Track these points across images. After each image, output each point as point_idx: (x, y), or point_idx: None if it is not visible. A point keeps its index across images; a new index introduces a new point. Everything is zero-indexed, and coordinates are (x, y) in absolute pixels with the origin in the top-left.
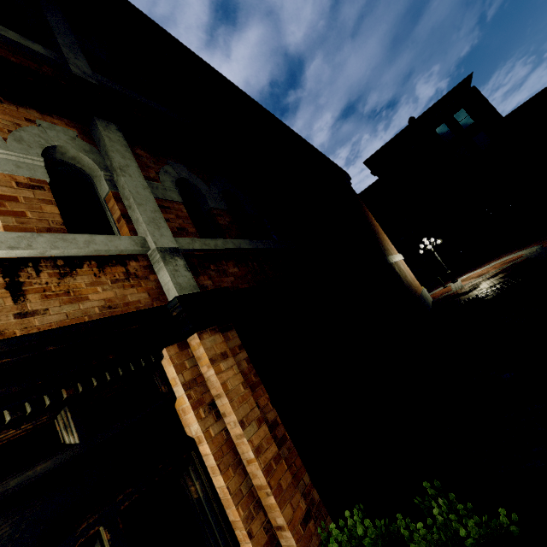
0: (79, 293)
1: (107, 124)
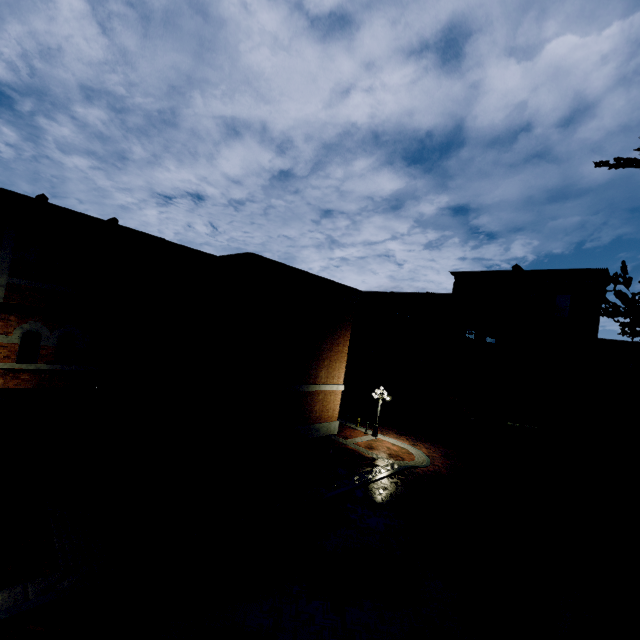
0: None
1: None
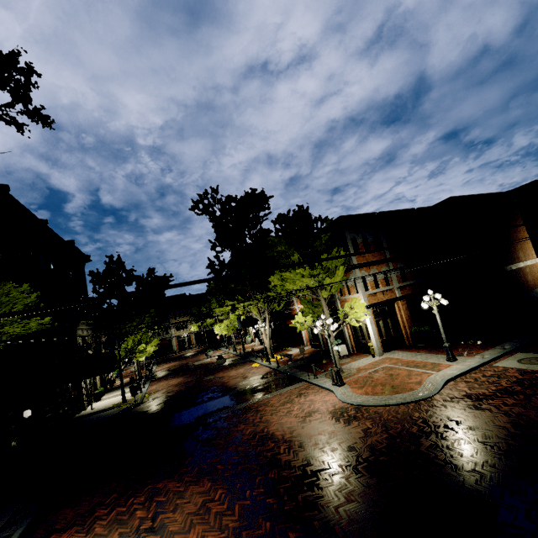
0: (387, 294)
1: (390, 263)
